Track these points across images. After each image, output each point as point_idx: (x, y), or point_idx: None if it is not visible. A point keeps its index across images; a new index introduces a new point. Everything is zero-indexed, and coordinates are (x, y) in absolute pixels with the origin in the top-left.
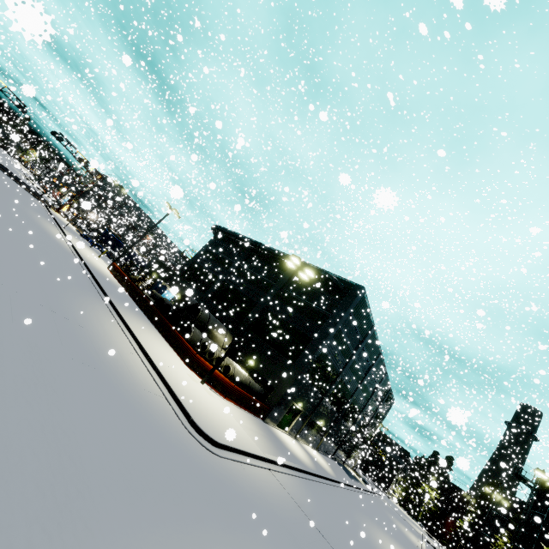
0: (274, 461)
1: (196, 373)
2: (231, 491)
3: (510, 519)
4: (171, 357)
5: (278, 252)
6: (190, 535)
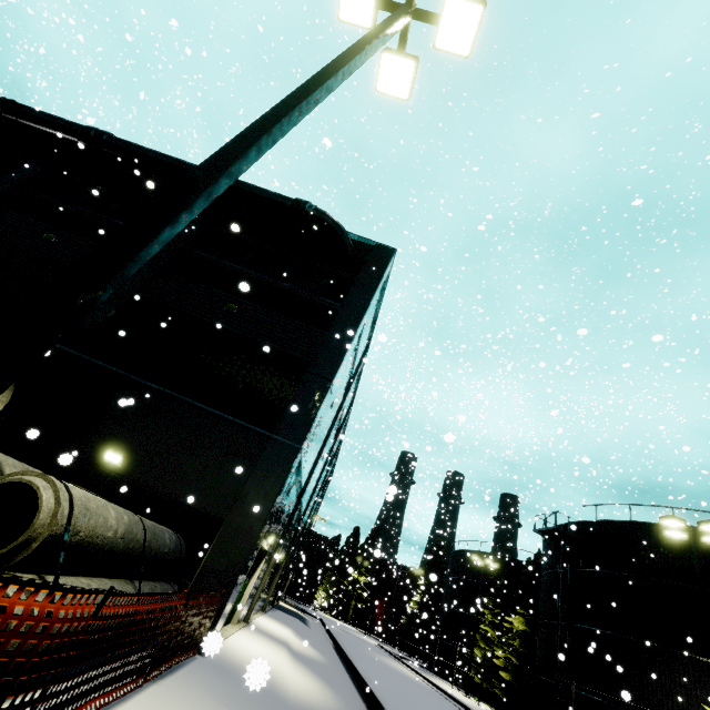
0: None
1: None
2: None
3: (490, 581)
4: None
5: (168, 155)
6: None
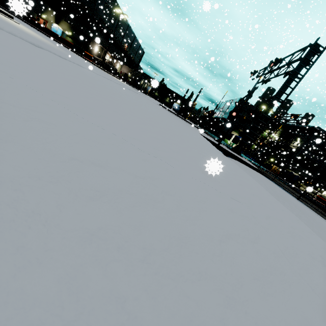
0: None
1: None
2: None
3: None
4: None
5: None
6: None
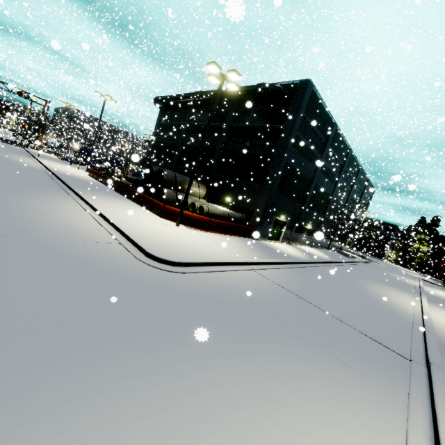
0: (257, 263)
1: (171, 221)
2: (189, 298)
3: None
4: (142, 215)
5: (215, 91)
6: (88, 361)
